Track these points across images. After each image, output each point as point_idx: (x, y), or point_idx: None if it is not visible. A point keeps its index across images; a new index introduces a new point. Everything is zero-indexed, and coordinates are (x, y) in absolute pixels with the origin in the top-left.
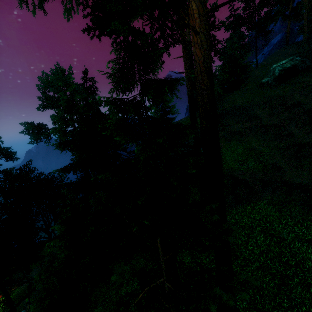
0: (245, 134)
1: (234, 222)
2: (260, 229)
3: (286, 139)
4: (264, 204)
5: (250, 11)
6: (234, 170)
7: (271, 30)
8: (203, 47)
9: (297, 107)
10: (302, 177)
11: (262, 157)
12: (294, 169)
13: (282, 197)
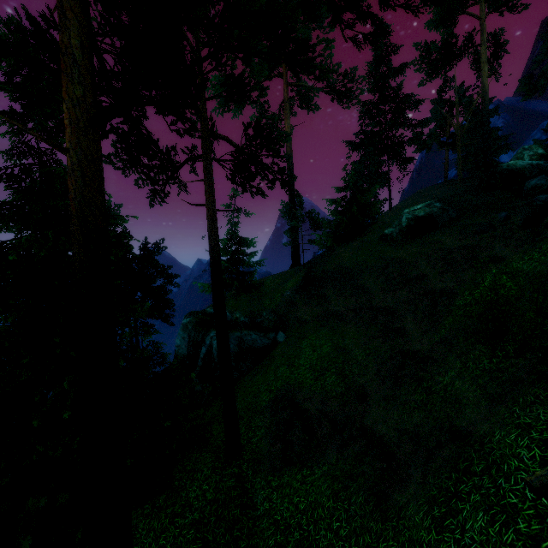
0: (346, 318)
1: (268, 508)
2: (299, 536)
3: (394, 339)
4: (323, 473)
5: (380, 130)
6: (301, 388)
7: (411, 159)
8: (75, 173)
9: (420, 282)
10: (390, 422)
11: (349, 368)
12: (383, 404)
13: (351, 463)
